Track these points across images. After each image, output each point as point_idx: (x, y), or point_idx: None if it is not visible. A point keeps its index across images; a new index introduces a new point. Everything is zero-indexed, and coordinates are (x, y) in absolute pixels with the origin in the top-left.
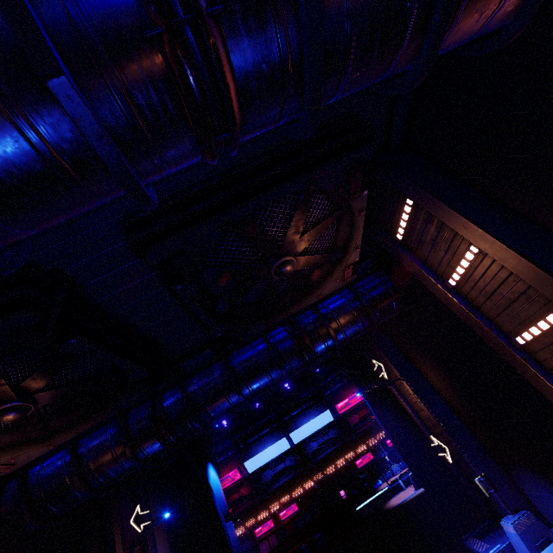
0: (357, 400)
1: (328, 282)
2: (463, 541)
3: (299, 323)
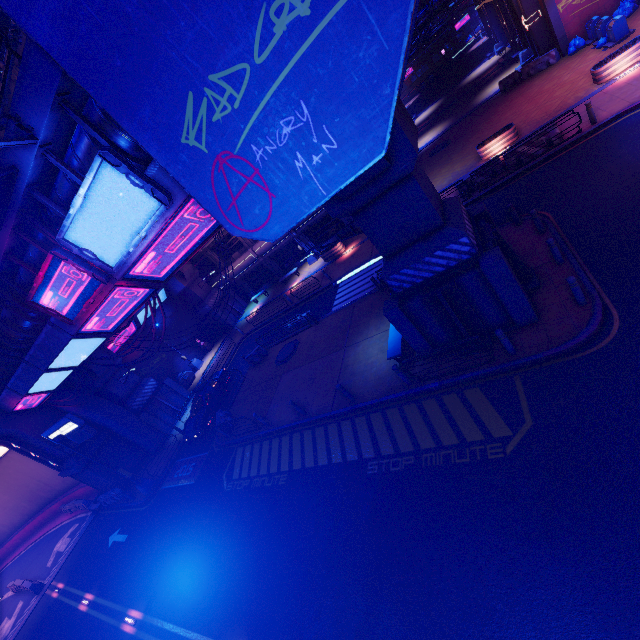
0: None
1: None
2: (485, 55)
3: None
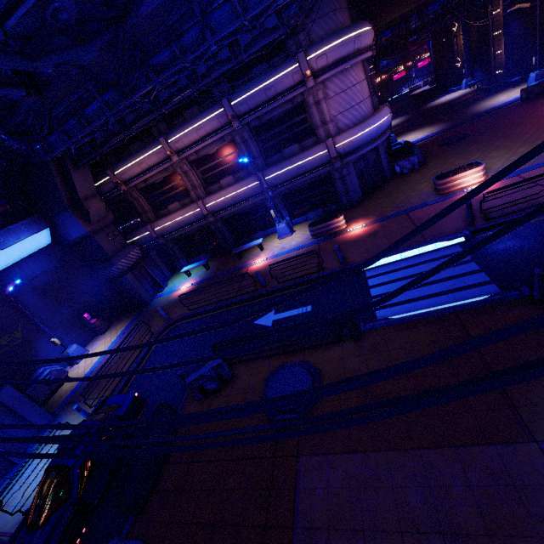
0: None
1: None
2: (448, 89)
3: None
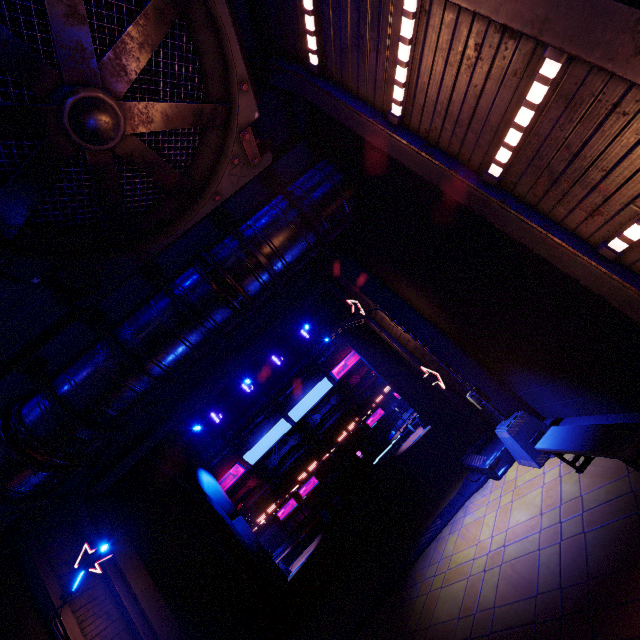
0: (354, 360)
1: (223, 169)
2: (463, 461)
3: (213, 256)
